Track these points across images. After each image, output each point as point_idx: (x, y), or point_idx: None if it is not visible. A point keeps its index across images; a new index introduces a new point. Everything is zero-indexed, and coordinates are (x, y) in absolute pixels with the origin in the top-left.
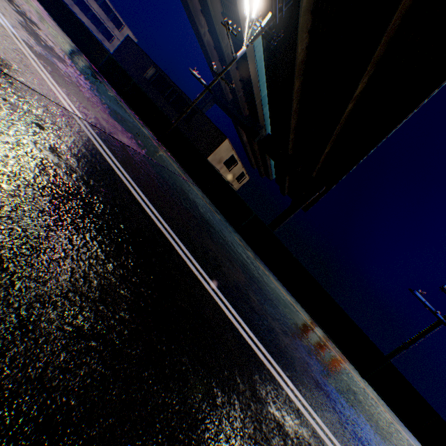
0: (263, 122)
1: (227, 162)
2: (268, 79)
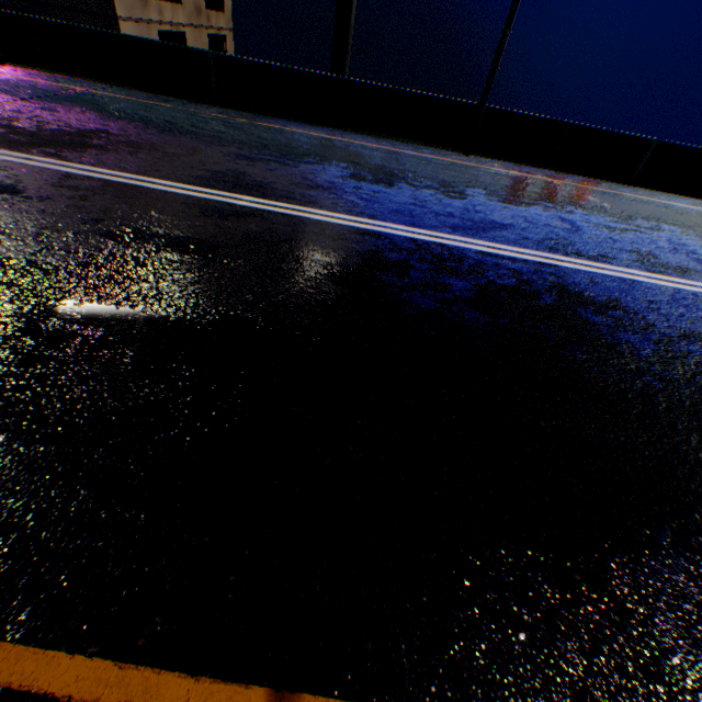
0: None
1: None
2: None
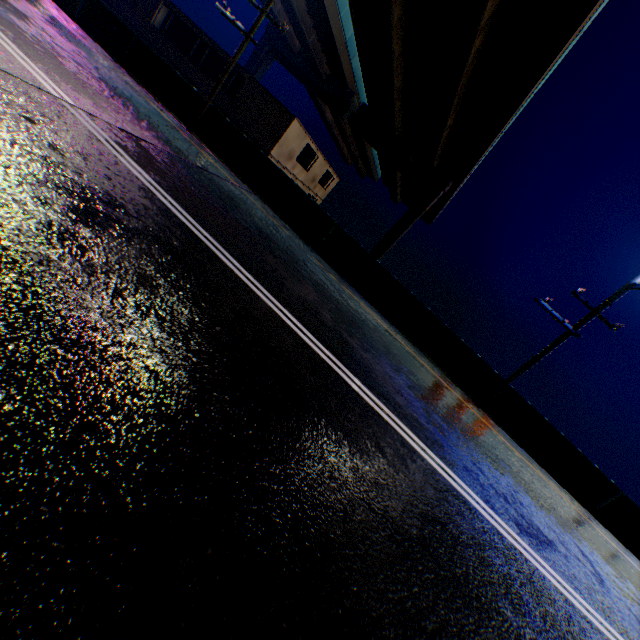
0: (354, 84)
1: (302, 158)
2: (353, 6)
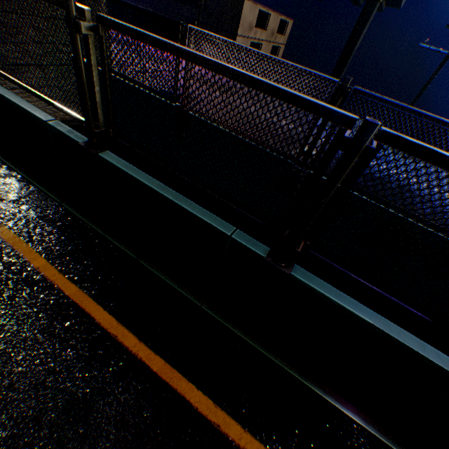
0: None
1: (259, 23)
2: None
